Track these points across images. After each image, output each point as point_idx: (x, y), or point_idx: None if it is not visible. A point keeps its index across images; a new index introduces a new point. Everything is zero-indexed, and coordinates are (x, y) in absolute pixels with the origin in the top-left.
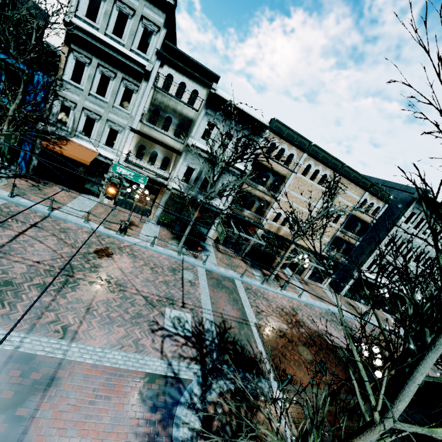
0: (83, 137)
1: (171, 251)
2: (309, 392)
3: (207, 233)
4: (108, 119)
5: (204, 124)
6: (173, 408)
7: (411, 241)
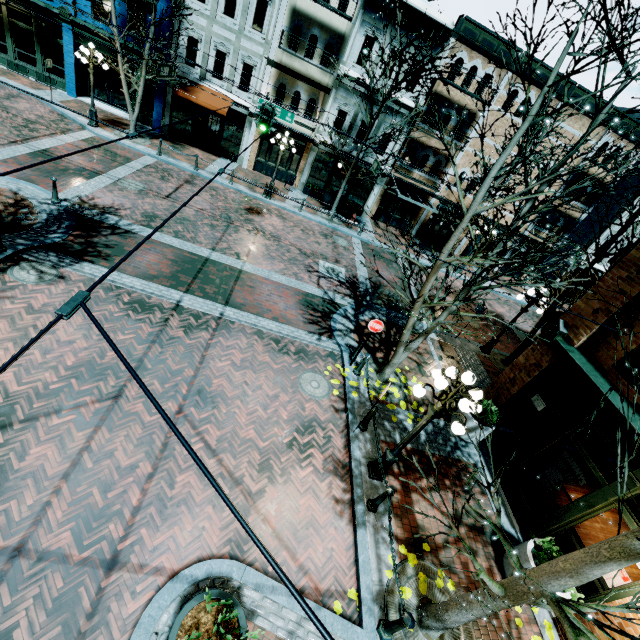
0: (214, 80)
1: (321, 219)
2: (465, 341)
3: (364, 205)
4: (240, 50)
5: (360, 41)
6: (331, 314)
7: None
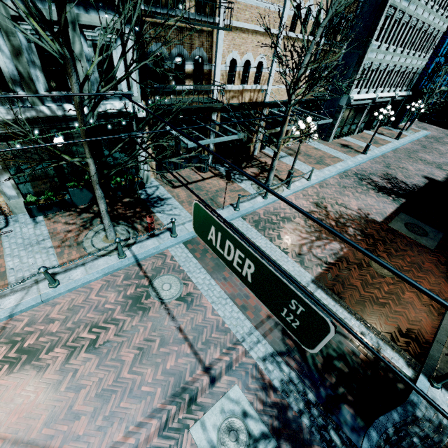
0: None
1: (102, 259)
2: (446, 339)
3: (138, 170)
4: None
5: None
6: None
7: (405, 12)
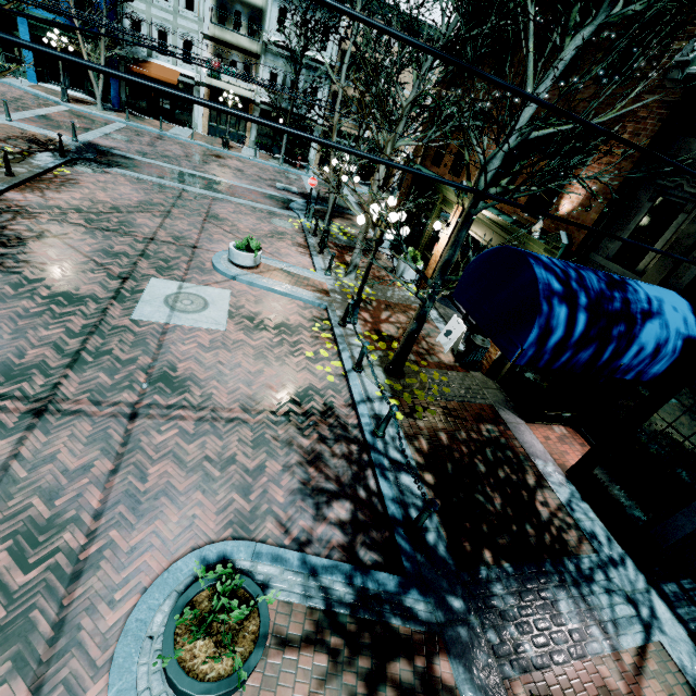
0: (160, 56)
1: (274, 164)
2: None
3: (308, 155)
4: (178, 28)
5: (276, 12)
6: (289, 204)
7: None
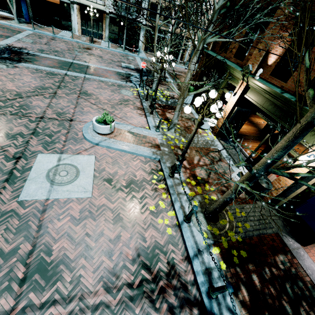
0: None
1: (119, 50)
2: None
3: (138, 44)
4: None
5: None
6: (130, 77)
7: None
